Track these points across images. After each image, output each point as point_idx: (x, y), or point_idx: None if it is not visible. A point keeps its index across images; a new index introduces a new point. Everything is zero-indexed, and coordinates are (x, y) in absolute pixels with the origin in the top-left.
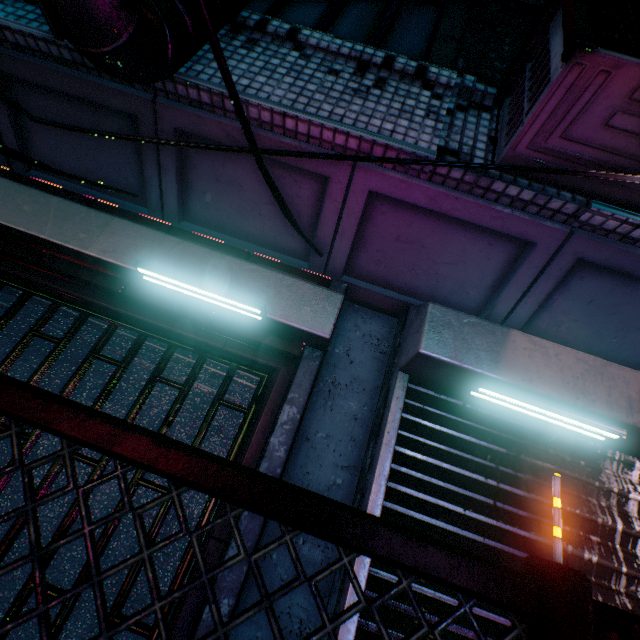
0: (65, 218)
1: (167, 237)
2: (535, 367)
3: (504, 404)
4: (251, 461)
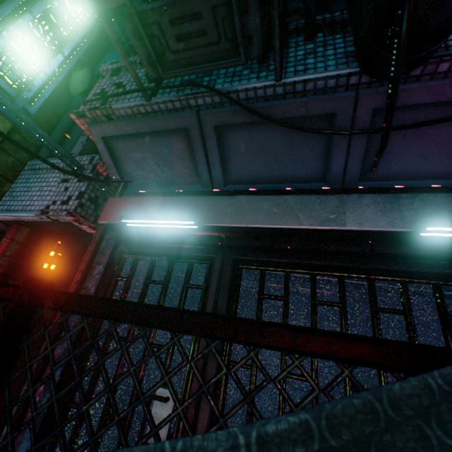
0: (307, 208)
1: (397, 196)
2: None
3: None
4: None
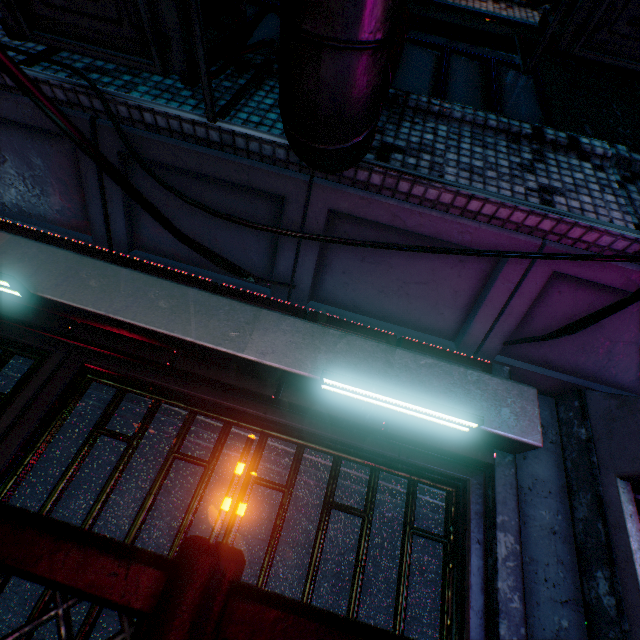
0: (207, 313)
1: (325, 330)
2: None
3: None
4: (478, 616)
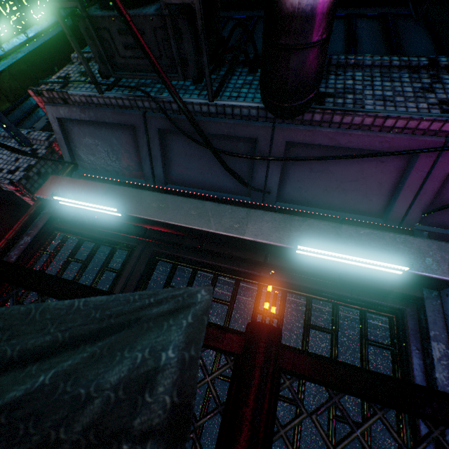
0: (219, 215)
1: (292, 218)
2: None
3: None
4: None
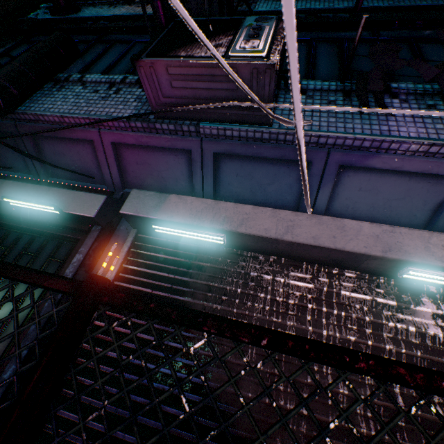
0: None
1: (28, 184)
2: (177, 210)
3: (172, 233)
4: None
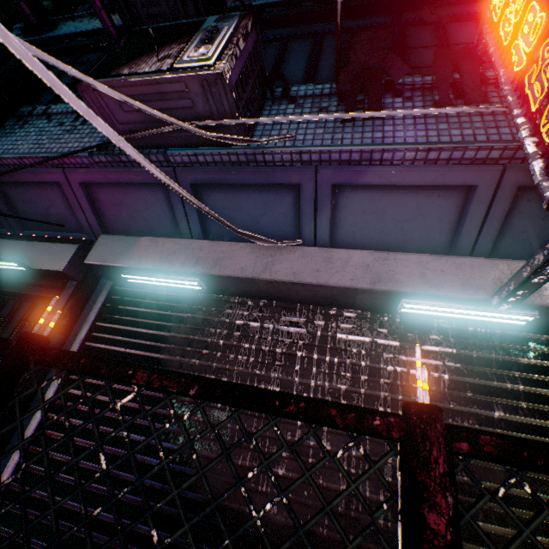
0: None
1: None
2: (147, 254)
3: (146, 282)
4: None
